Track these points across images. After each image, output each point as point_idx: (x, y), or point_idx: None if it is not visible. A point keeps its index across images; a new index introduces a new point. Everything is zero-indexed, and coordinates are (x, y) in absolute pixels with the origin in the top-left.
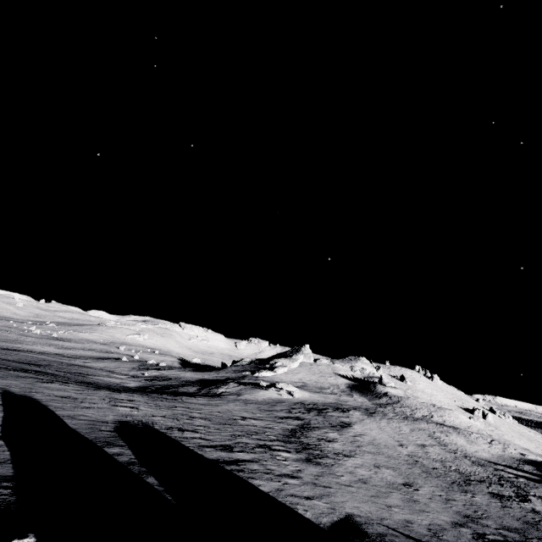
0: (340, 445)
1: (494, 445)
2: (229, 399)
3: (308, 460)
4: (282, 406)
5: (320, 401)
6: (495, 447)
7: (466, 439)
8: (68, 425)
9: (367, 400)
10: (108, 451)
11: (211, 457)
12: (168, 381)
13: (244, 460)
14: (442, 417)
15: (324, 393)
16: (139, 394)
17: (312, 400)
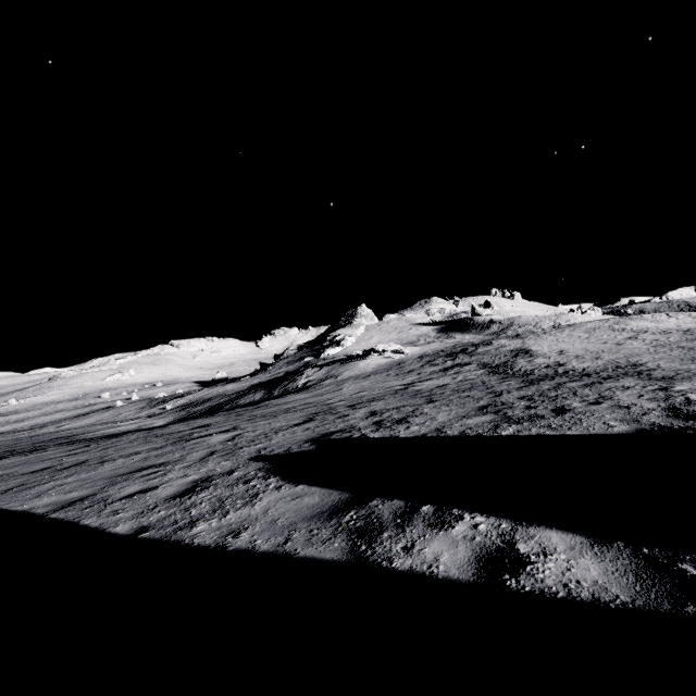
0: (584, 364)
1: (678, 317)
2: (328, 384)
3: (658, 379)
4: (411, 364)
5: (442, 348)
6: (682, 318)
7: (648, 321)
8: (112, 535)
9: (475, 336)
10: (445, 571)
11: (632, 430)
12: (210, 402)
13: (668, 407)
14: (570, 322)
15: (422, 345)
16: (197, 419)
17: (431, 350)
